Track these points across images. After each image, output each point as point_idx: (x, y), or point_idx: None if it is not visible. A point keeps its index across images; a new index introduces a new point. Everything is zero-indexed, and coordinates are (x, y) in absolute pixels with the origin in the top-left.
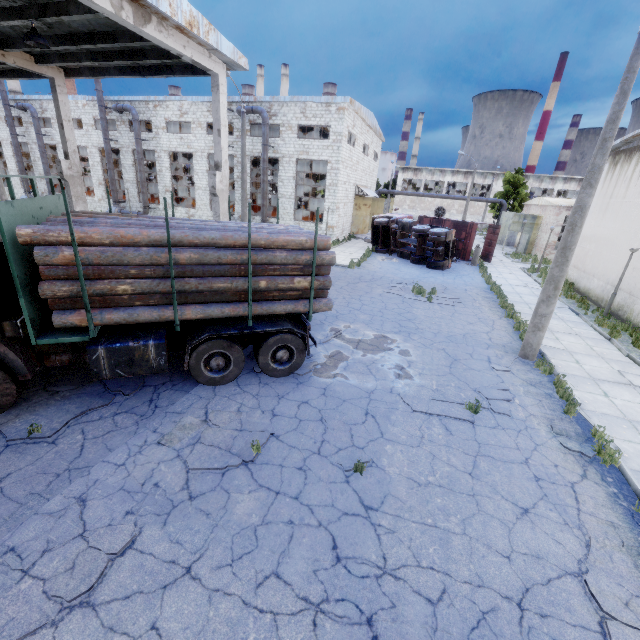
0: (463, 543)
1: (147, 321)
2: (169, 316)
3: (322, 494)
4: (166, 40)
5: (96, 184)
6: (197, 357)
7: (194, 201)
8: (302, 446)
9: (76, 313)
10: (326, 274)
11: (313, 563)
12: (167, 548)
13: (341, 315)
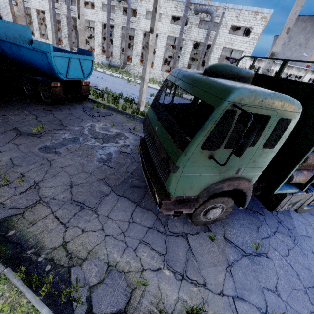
0: None
1: None
2: None
3: None
4: None
5: (96, 45)
6: None
7: None
8: None
9: (303, 174)
10: None
11: None
12: None
13: None
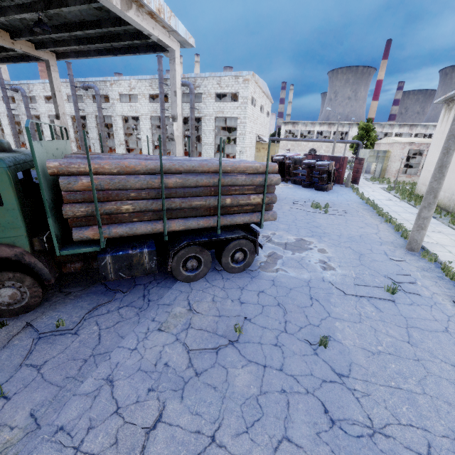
0: (427, 401)
1: (143, 233)
2: (159, 228)
3: (300, 365)
4: (141, 22)
5: None
6: (177, 260)
7: (139, 151)
8: (271, 326)
9: (90, 229)
10: (272, 192)
11: (313, 426)
12: (190, 420)
13: (266, 225)
